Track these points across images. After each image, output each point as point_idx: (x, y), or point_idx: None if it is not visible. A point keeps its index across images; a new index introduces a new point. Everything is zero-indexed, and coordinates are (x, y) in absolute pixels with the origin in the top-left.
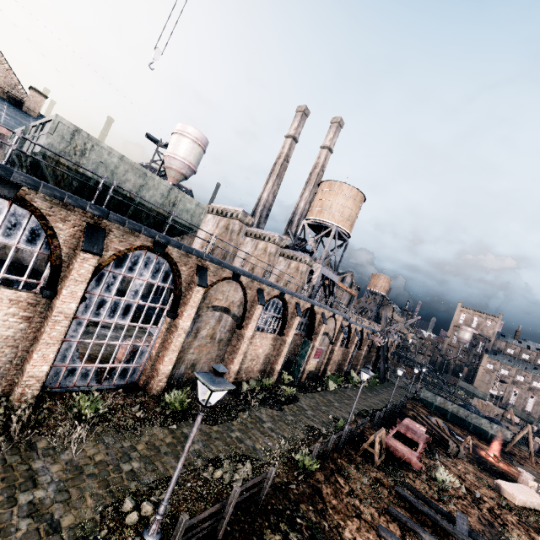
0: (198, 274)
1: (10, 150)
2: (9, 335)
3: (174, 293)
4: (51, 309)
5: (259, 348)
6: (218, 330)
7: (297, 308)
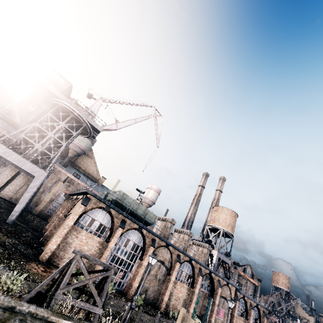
0: (152, 241)
1: (111, 199)
2: (94, 254)
3: (142, 249)
4: (107, 246)
5: (179, 293)
6: (158, 273)
7: (200, 270)
